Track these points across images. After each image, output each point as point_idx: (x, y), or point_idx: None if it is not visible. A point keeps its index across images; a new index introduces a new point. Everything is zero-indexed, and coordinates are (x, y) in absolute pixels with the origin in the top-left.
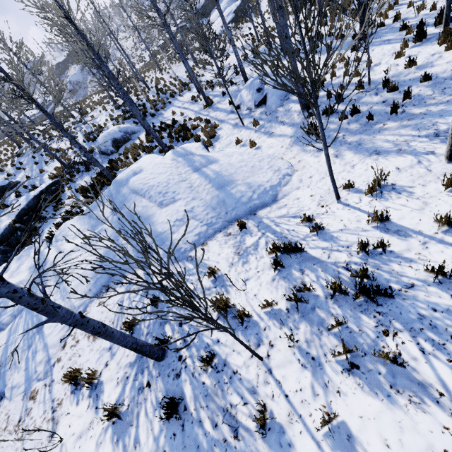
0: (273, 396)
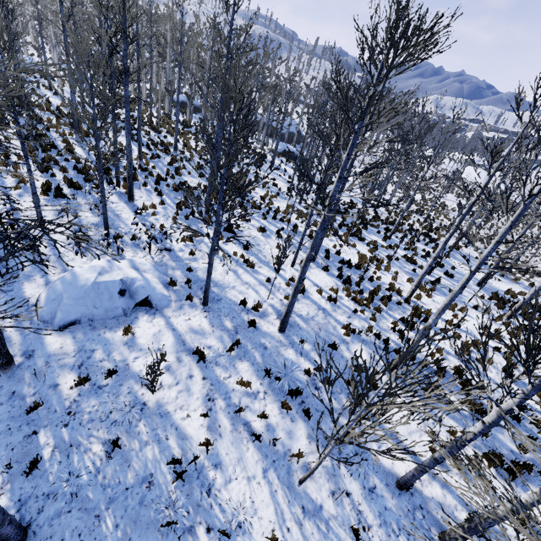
0: None
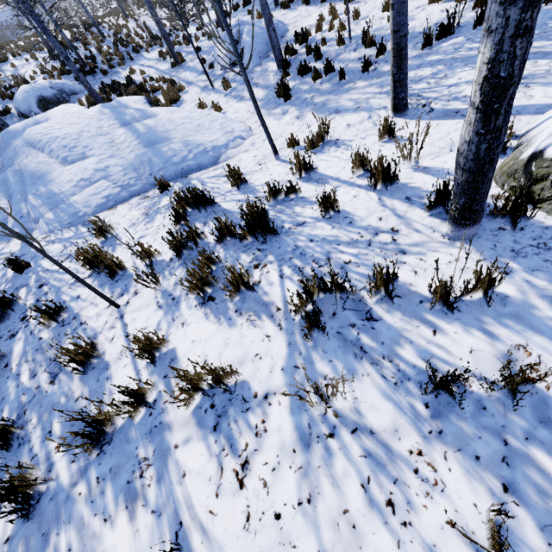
0: (113, 338)
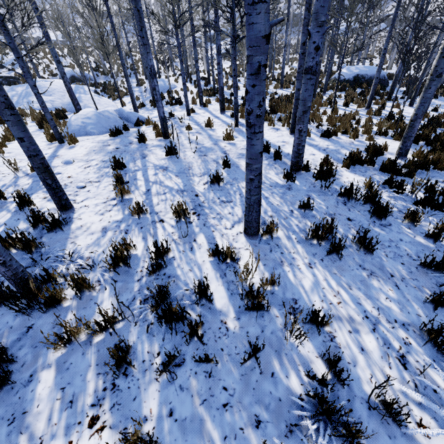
0: None
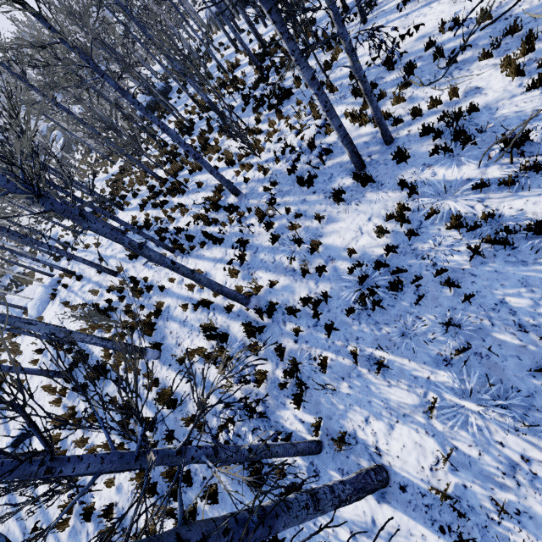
0: None
